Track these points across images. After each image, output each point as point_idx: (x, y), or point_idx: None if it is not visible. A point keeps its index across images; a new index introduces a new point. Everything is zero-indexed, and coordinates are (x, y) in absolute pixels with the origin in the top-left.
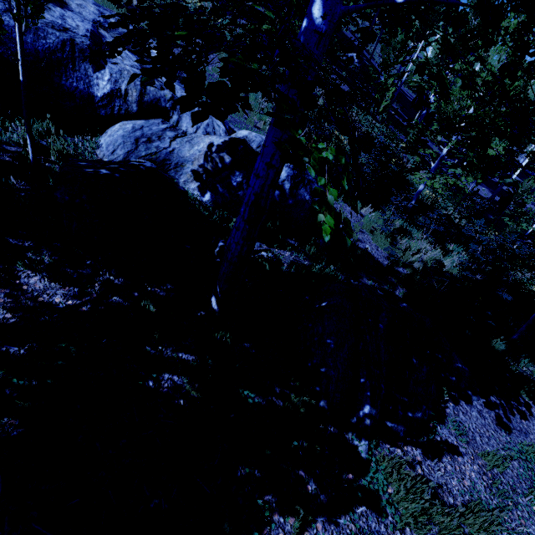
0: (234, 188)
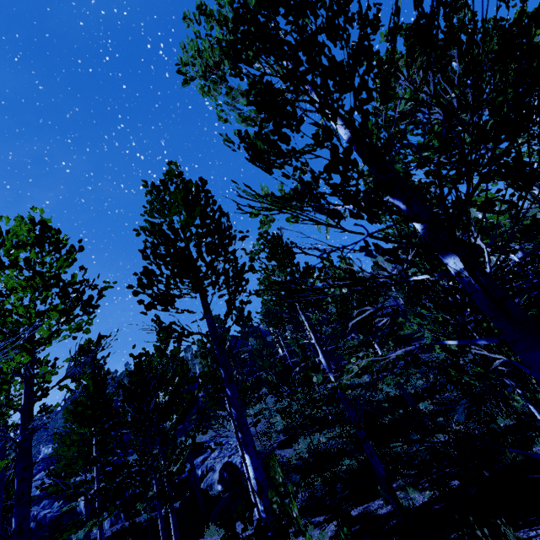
0: (225, 478)
